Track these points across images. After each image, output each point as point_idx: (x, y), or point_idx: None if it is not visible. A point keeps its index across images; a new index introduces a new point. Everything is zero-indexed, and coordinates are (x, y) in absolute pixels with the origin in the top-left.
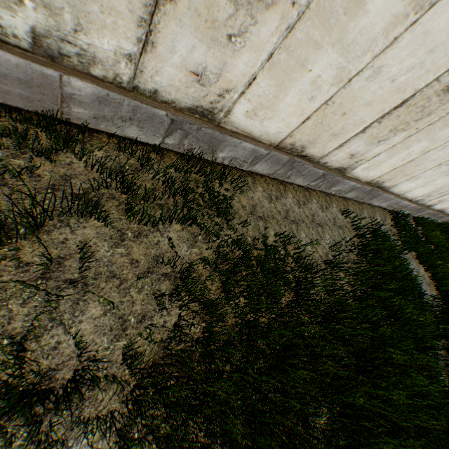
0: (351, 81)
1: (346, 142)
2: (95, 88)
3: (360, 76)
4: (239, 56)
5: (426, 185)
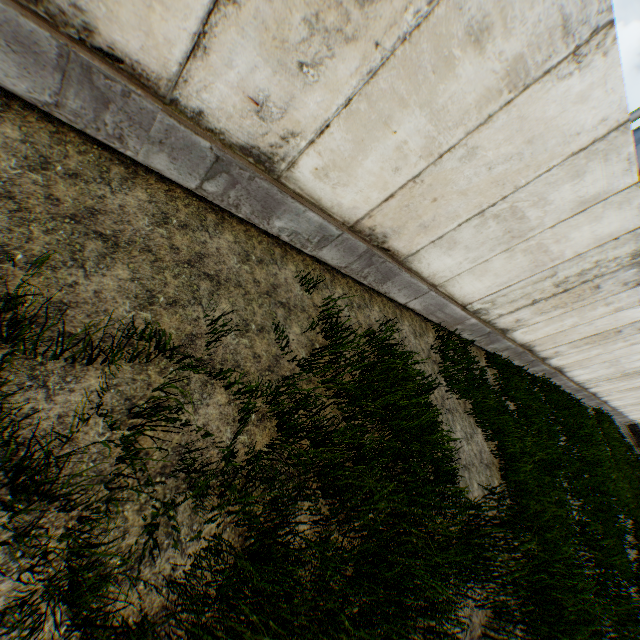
0: None
1: (207, 33)
2: None
3: None
4: None
5: (479, 272)
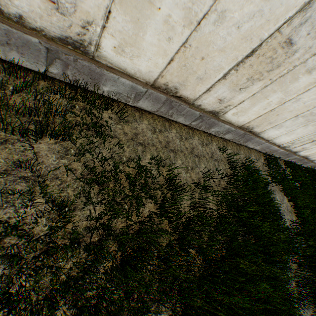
0: (200, 24)
1: (212, 87)
2: None
3: (208, 20)
4: None
5: (289, 134)
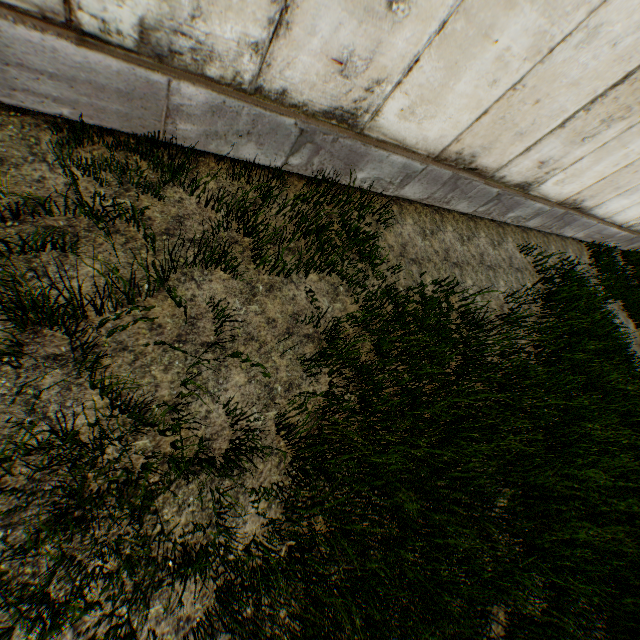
0: (552, 51)
1: (536, 143)
2: (208, 94)
3: (567, 44)
4: (400, 31)
5: None
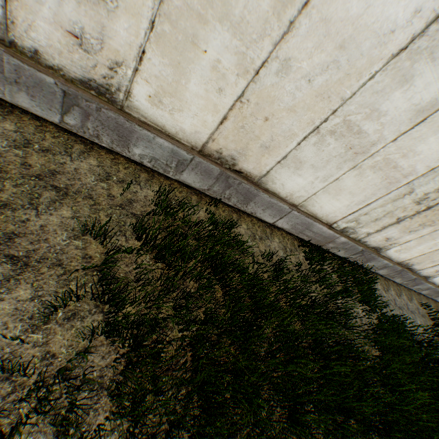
0: None
1: (437, 264)
2: (346, 240)
3: None
4: (408, 235)
5: None
